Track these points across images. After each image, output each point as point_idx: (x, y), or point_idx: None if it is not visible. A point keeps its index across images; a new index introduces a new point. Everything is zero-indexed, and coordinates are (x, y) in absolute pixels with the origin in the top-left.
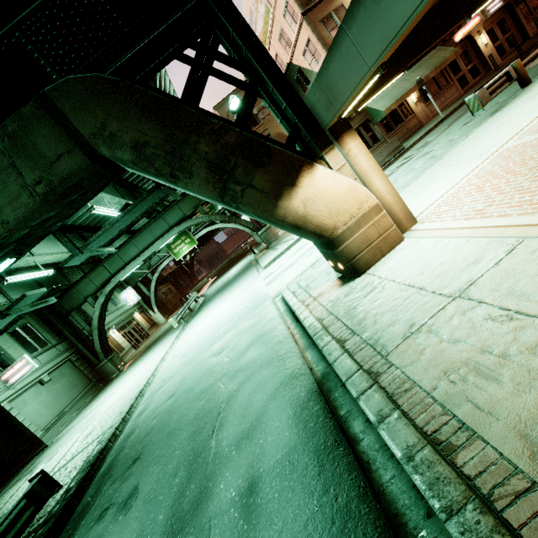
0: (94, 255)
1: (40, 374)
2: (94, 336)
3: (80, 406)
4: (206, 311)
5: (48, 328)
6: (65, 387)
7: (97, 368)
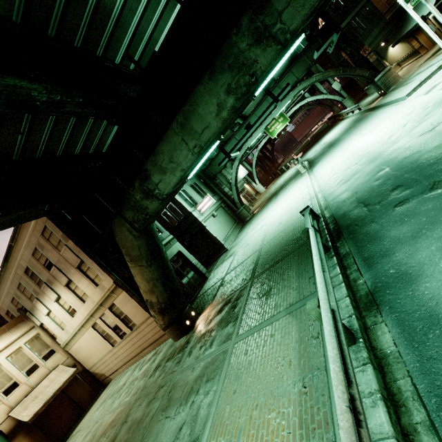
0: (322, 52)
1: (211, 211)
2: (233, 191)
3: (235, 233)
4: (332, 155)
5: (205, 186)
6: (224, 221)
7: (236, 213)
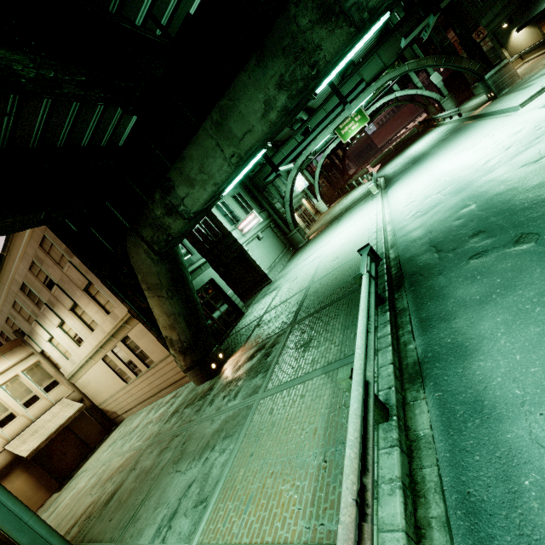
0: (413, 39)
1: (257, 231)
2: (286, 208)
3: (283, 261)
4: (414, 174)
5: (252, 199)
6: (271, 246)
7: (288, 237)
